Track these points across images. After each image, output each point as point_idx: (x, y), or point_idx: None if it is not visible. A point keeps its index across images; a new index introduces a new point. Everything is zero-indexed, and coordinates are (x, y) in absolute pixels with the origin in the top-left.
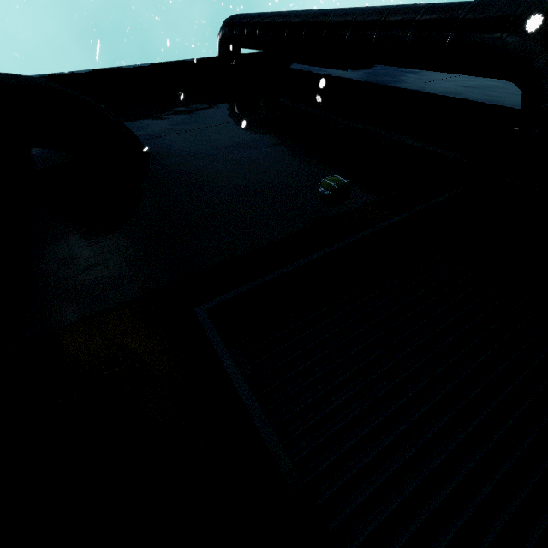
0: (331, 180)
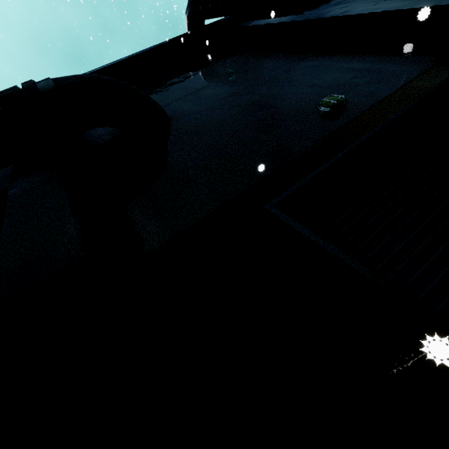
0: (329, 99)
